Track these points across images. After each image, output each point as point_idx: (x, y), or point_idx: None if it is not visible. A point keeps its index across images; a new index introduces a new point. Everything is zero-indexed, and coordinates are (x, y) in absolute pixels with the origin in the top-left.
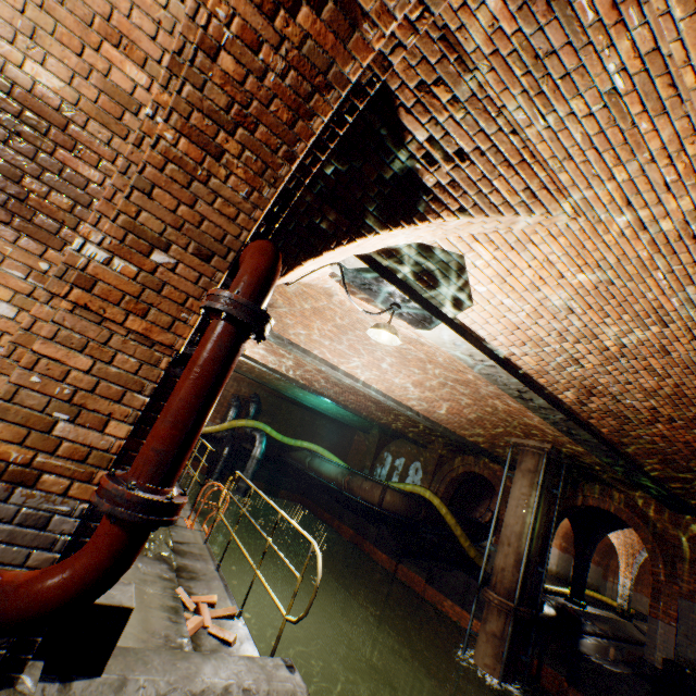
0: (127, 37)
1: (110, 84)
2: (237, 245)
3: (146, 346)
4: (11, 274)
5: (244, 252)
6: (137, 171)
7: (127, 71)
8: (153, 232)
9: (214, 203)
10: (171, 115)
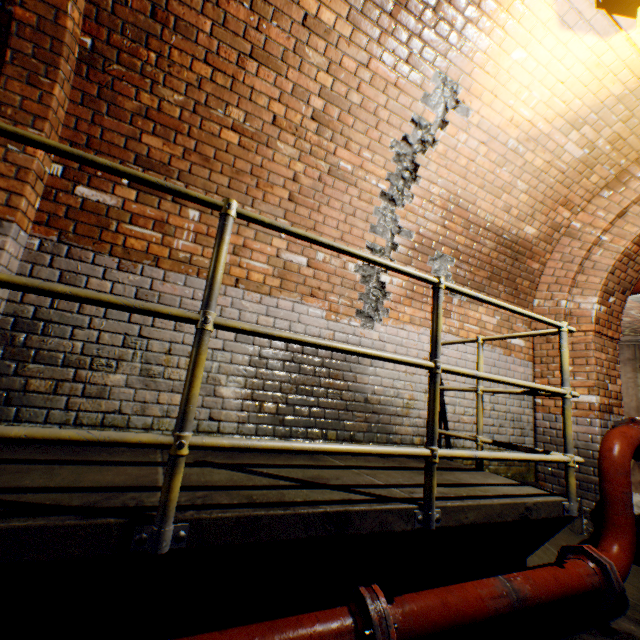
0: (569, 201)
1: (552, 223)
2: (634, 282)
3: (610, 342)
4: (518, 326)
5: (639, 285)
6: (611, 265)
7: (562, 214)
8: (609, 289)
9: (632, 267)
10: (634, 238)
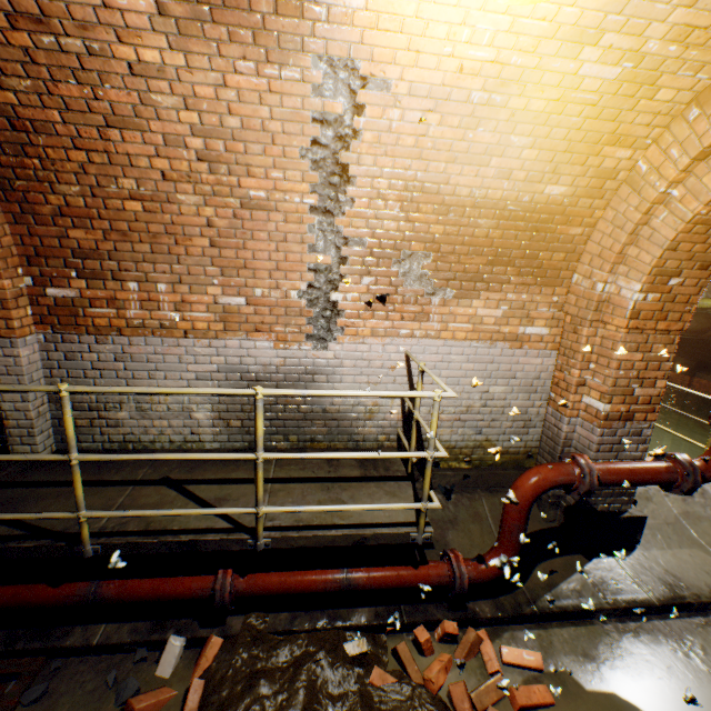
0: (624, 135)
1: (599, 170)
2: None
3: (664, 335)
4: (541, 311)
5: None
6: (669, 240)
7: (615, 155)
8: (671, 269)
9: None
10: (710, 200)
